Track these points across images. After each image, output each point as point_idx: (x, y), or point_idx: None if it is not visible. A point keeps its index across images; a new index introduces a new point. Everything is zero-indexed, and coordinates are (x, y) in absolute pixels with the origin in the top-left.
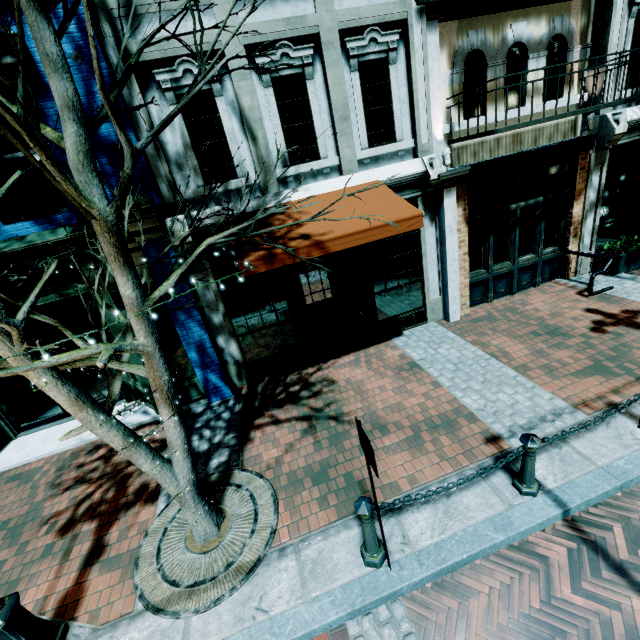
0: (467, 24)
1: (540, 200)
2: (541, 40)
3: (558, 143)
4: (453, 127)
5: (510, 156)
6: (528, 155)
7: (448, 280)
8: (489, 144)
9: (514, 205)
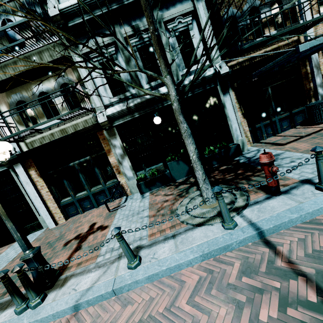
0: (11, 92)
1: (88, 158)
2: (55, 88)
3: (72, 132)
4: (20, 134)
5: (44, 144)
6: (56, 141)
7: (38, 207)
8: (48, 137)
9: (72, 163)
